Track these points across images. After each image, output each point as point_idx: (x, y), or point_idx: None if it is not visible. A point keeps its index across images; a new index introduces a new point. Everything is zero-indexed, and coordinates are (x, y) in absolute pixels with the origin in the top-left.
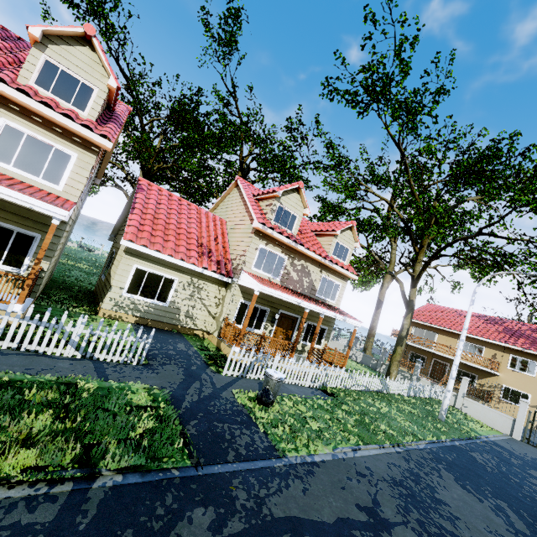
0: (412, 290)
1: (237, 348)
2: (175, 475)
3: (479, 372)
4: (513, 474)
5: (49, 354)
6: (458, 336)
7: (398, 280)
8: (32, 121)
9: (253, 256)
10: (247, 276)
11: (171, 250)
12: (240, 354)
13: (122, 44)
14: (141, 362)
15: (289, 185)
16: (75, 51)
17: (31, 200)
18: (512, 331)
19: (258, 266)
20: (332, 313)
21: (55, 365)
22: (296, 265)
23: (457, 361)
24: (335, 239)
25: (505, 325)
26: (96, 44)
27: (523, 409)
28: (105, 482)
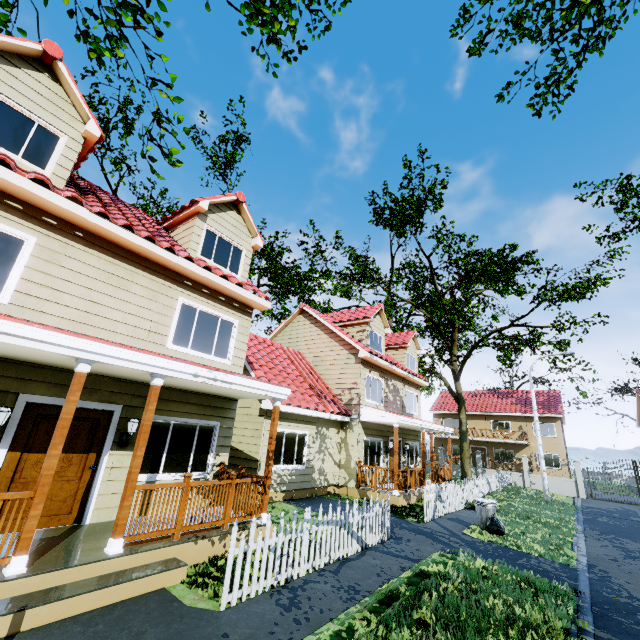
0: (457, 384)
1: (397, 491)
2: (587, 606)
3: (513, 446)
4: (633, 524)
5: (345, 557)
6: (485, 416)
7: (442, 377)
8: (202, 294)
9: (364, 387)
10: (372, 410)
11: (304, 401)
12: (401, 497)
13: (132, 170)
14: (388, 535)
15: (375, 309)
16: (227, 216)
17: (267, 387)
18: (523, 400)
19: (368, 396)
20: (438, 426)
21: (373, 564)
22: (390, 386)
23: (540, 441)
24: (406, 351)
25: (515, 396)
26: (246, 209)
27: (578, 468)
28: (588, 627)
